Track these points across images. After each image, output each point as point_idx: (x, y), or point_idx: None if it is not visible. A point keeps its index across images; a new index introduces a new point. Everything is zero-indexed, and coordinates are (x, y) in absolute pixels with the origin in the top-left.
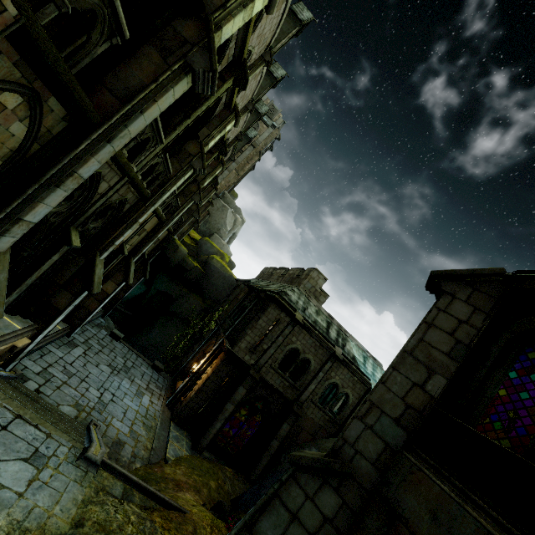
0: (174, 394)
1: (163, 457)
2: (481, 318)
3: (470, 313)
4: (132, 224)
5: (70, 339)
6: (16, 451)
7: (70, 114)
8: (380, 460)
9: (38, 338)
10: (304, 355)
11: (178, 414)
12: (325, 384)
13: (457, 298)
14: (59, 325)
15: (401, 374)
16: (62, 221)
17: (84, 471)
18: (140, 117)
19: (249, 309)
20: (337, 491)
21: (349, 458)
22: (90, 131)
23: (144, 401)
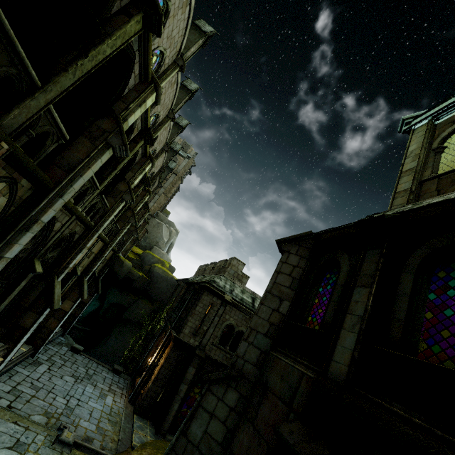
0: (134, 390)
1: (130, 446)
2: (304, 262)
3: (298, 260)
4: (82, 249)
5: (35, 359)
6: (1, 443)
7: (34, 186)
8: (259, 361)
9: (8, 356)
10: (238, 328)
11: (139, 405)
12: None
13: (291, 253)
14: (24, 348)
15: (266, 306)
16: (27, 255)
17: (59, 451)
18: (80, 179)
19: (188, 300)
20: (236, 389)
21: (241, 366)
22: (48, 193)
23: (107, 401)
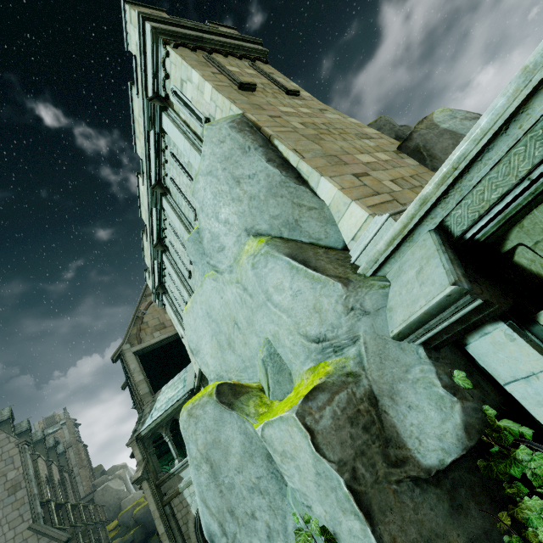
0: None
1: None
2: None
3: None
4: None
5: None
6: None
7: None
8: None
9: None
10: None
11: None
12: None
13: None
14: None
15: None
16: None
17: None
18: None
19: None
20: None
21: None
22: None
23: None
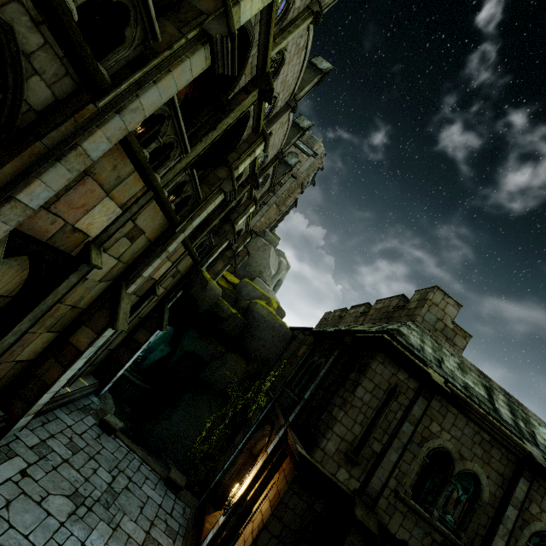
0: None
1: None
2: None
3: None
4: (64, 151)
5: (4, 442)
6: None
7: None
8: None
9: None
10: (463, 465)
11: None
12: (523, 535)
13: None
14: None
15: None
16: None
17: None
18: None
19: (328, 368)
20: None
21: None
22: None
23: None
